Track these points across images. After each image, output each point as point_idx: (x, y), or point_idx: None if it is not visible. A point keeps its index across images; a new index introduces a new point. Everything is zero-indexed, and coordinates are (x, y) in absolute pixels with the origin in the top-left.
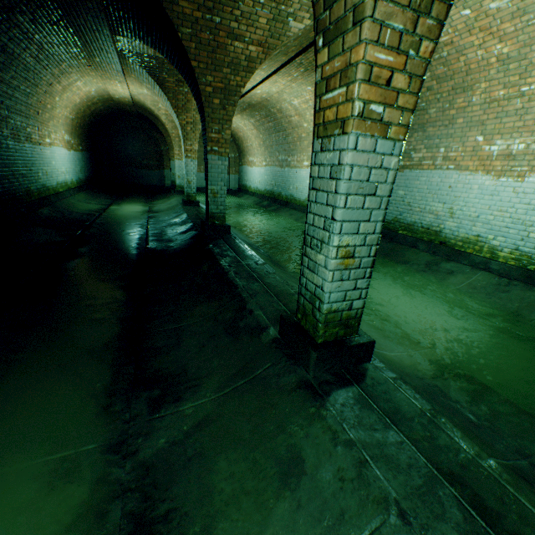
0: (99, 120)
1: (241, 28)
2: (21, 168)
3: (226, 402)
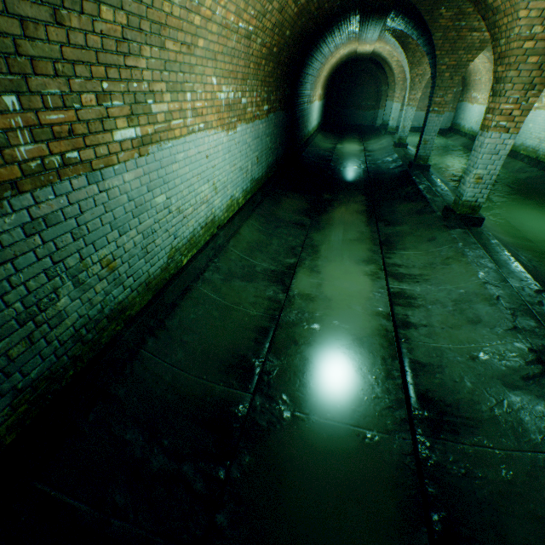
0: (337, 69)
1: (480, 24)
2: (305, 122)
3: (412, 229)
